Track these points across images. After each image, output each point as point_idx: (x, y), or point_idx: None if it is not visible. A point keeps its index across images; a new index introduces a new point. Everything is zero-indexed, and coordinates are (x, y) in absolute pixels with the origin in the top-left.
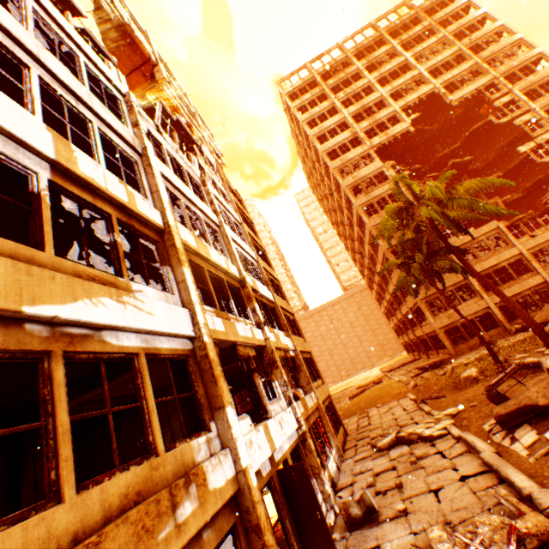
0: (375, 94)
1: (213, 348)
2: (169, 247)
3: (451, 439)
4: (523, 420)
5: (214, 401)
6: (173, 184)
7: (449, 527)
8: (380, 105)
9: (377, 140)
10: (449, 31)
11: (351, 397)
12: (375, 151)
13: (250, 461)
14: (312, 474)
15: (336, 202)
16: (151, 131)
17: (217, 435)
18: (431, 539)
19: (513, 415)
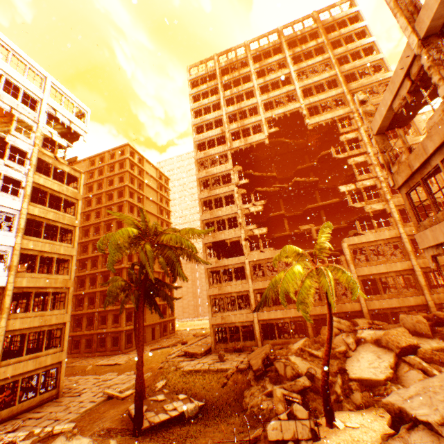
0: (253, 100)
1: None
2: None
3: None
4: None
5: None
6: None
7: None
8: (253, 111)
9: (237, 143)
10: (336, 53)
11: (152, 349)
12: (238, 151)
13: None
14: None
15: None
16: None
17: None
18: None
19: None
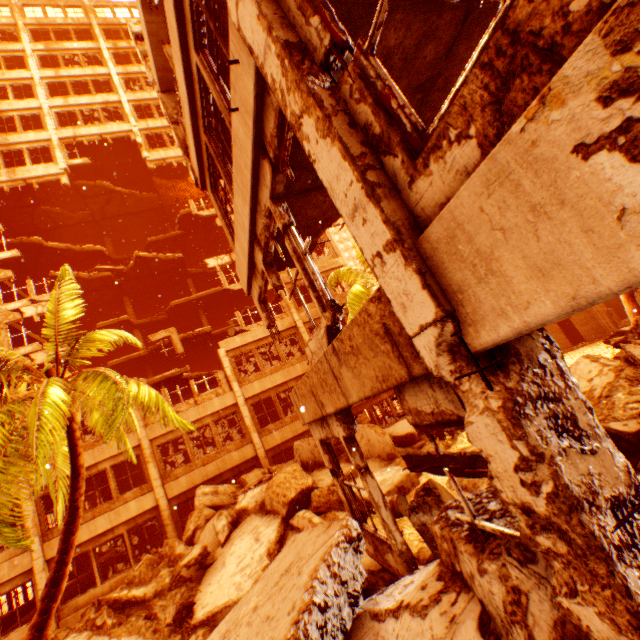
0: (31, 101)
1: None
2: None
3: None
4: None
5: None
6: None
7: None
8: (33, 123)
9: None
10: None
11: None
12: (3, 198)
13: None
14: None
15: None
16: None
17: None
18: None
19: None
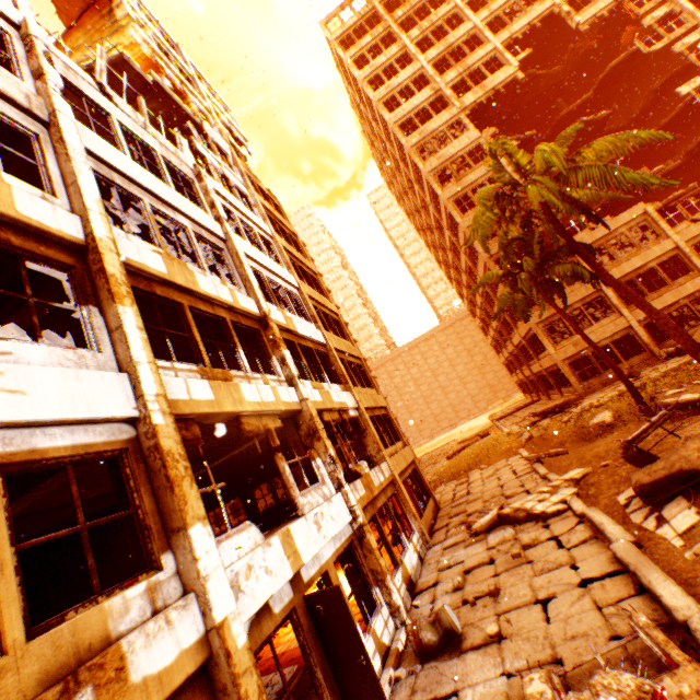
0: (465, 26)
1: (172, 433)
2: (96, 274)
3: (572, 518)
4: (676, 491)
5: (171, 518)
6: (125, 174)
7: (556, 676)
8: (473, 43)
9: (469, 98)
10: None
11: (449, 457)
12: (468, 116)
13: (234, 607)
14: (374, 582)
15: (419, 199)
16: (85, 91)
17: (176, 573)
18: (527, 698)
19: (661, 484)
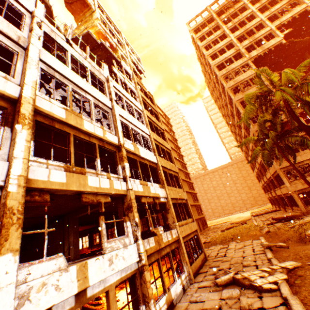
0: (256, 20)
1: (19, 197)
2: (16, 113)
3: (279, 297)
4: None
5: None
6: (62, 74)
7: None
8: (259, 27)
9: (254, 53)
10: None
11: (222, 230)
12: (253, 61)
13: None
14: (143, 301)
15: (223, 101)
16: (57, 40)
17: None
18: None
19: None
